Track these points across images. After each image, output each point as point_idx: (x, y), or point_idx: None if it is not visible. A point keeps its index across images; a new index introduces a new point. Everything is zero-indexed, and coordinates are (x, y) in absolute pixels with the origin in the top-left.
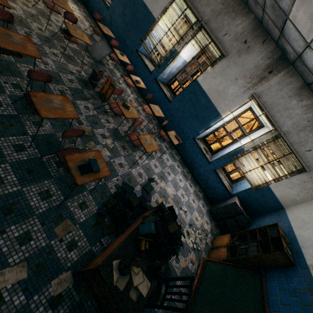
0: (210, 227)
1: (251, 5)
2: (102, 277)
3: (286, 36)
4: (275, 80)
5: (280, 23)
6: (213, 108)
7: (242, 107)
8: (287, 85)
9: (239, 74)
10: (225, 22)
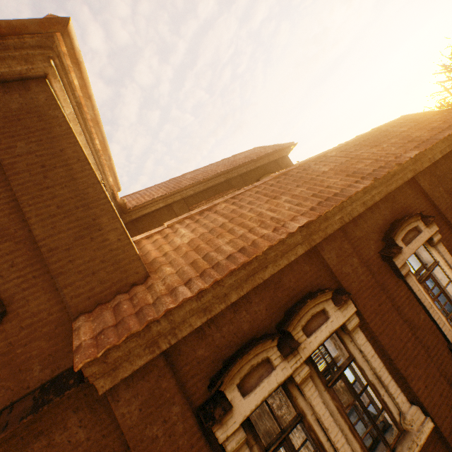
0: None
1: None
2: None
3: None
4: None
5: None
6: None
7: None
8: None
9: None
10: None
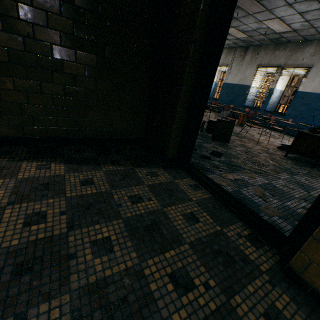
0: None
1: (310, 38)
2: (301, 132)
3: None
4: None
5: None
6: None
7: None
8: None
9: None
10: (297, 56)
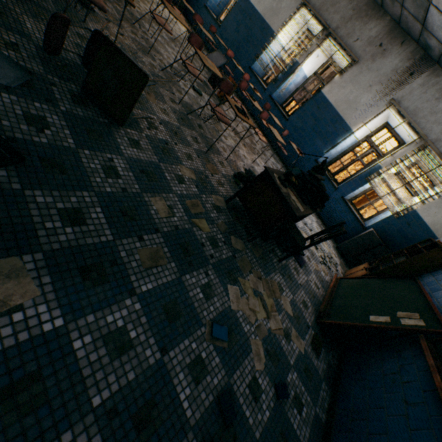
0: (338, 261)
1: (387, 5)
2: (268, 174)
3: (429, 27)
4: (417, 83)
5: (422, 14)
6: (342, 122)
7: (377, 118)
8: (433, 86)
9: (374, 80)
10: (356, 27)
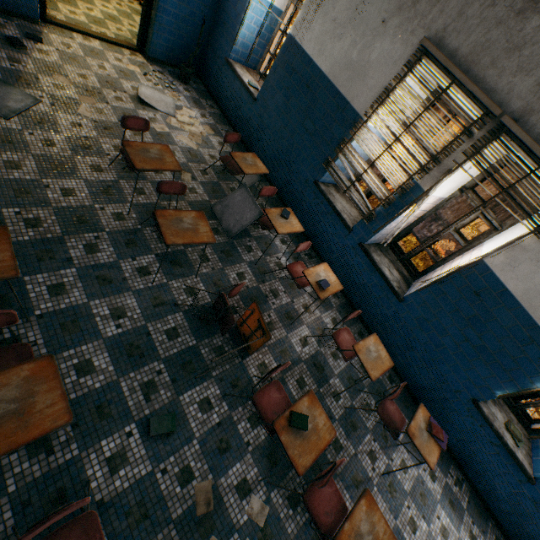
0: None
1: None
2: None
3: None
4: None
5: None
6: None
7: None
8: None
9: None
10: None
